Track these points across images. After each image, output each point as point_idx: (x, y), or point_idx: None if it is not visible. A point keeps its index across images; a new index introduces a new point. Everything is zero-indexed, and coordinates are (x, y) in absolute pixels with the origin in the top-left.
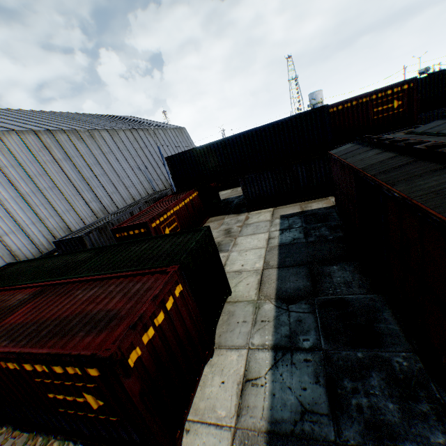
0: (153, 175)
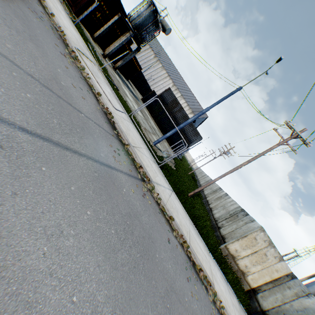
0: (151, 82)
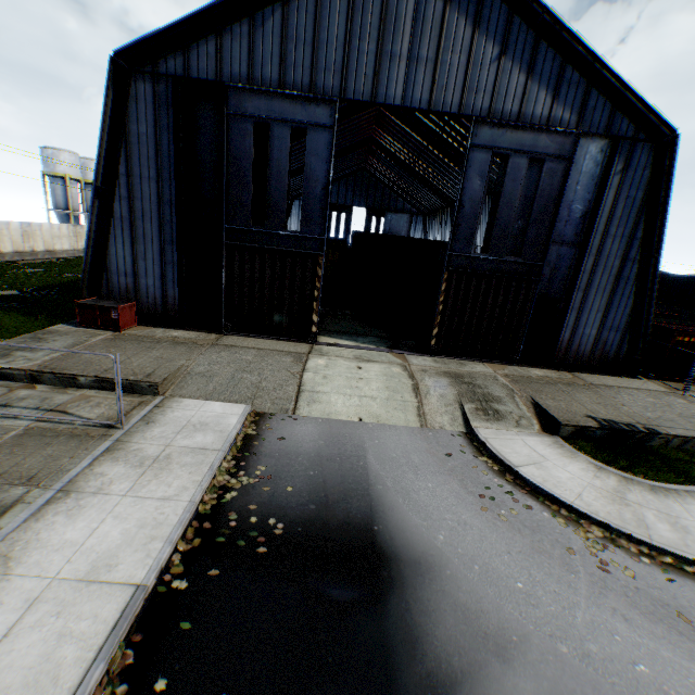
0: None
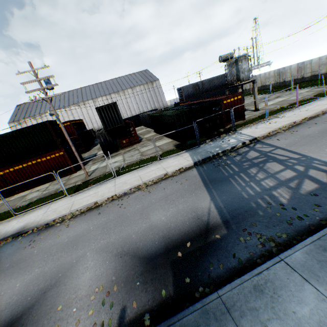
0: None
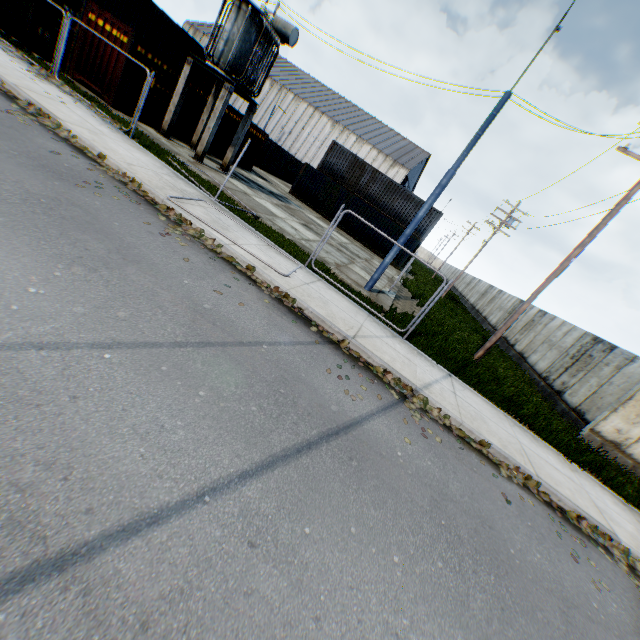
0: (287, 142)
